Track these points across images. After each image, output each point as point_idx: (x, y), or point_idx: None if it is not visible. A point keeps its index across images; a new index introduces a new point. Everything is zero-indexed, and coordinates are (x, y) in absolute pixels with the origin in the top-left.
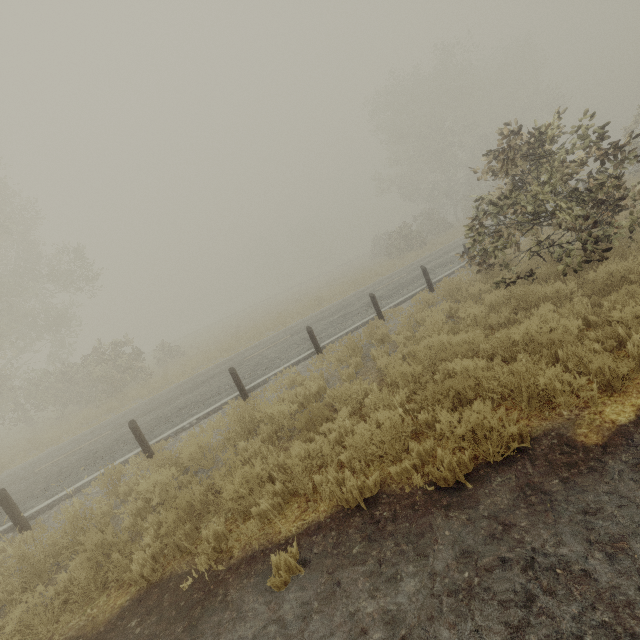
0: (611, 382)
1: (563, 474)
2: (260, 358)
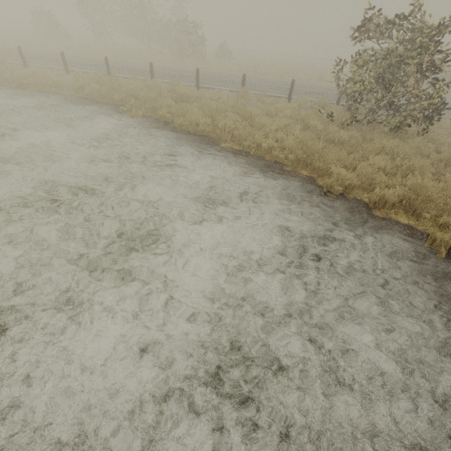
0: (239, 140)
1: (193, 140)
2: (231, 80)
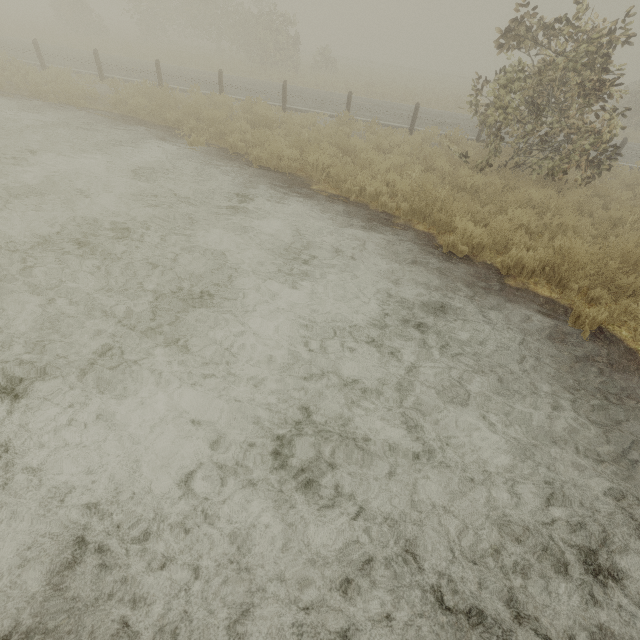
0: (336, 182)
1: (273, 179)
2: (332, 101)
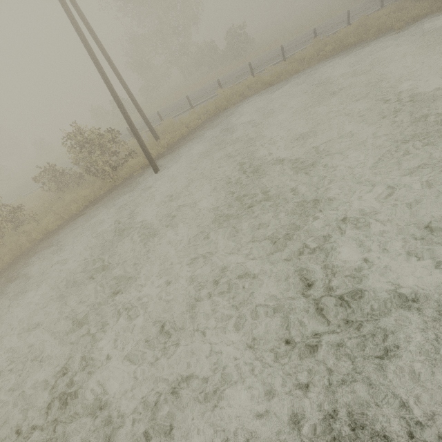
0: None
1: None
2: (340, 21)
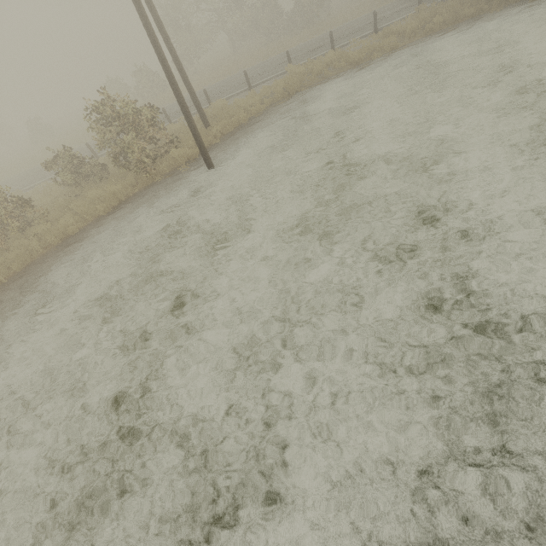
0: None
1: None
2: None
